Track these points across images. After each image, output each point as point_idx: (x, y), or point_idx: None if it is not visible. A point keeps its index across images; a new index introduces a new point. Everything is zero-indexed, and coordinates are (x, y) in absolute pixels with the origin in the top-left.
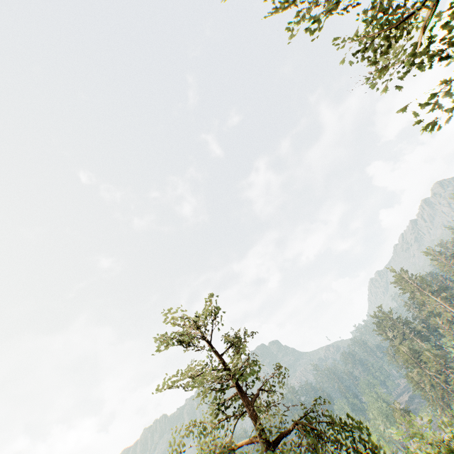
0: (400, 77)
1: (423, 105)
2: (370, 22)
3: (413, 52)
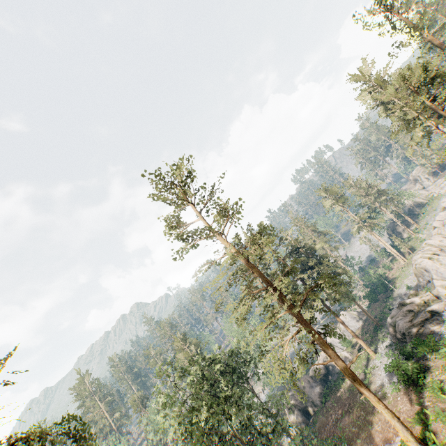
0: (173, 239)
1: (176, 251)
2: (173, 216)
3: (179, 234)
